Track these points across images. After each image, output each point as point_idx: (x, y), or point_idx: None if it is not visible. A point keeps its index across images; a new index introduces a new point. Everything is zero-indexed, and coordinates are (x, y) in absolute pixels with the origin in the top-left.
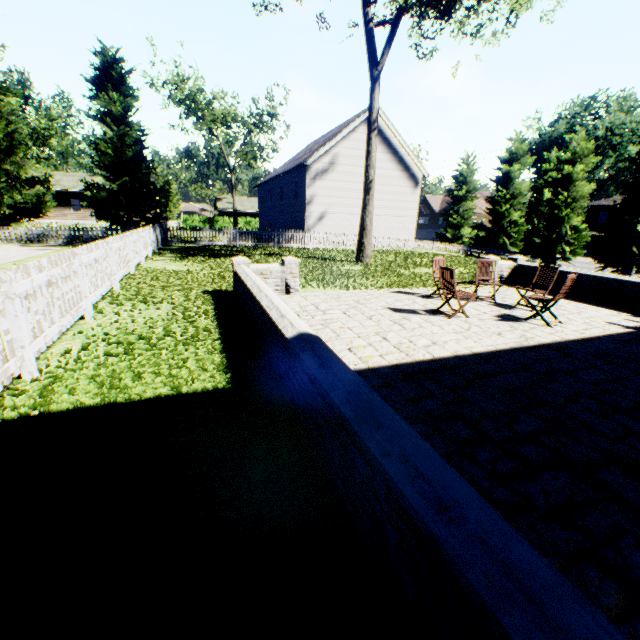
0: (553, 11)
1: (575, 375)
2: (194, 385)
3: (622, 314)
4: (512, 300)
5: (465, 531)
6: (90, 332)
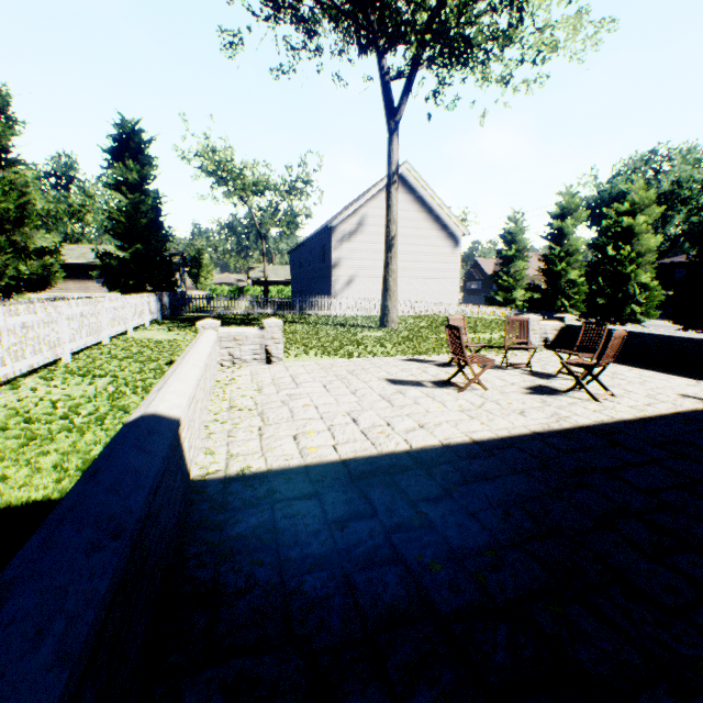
0: (583, 50)
1: (620, 476)
2: (17, 494)
3: (702, 383)
4: (555, 367)
5: None
6: None
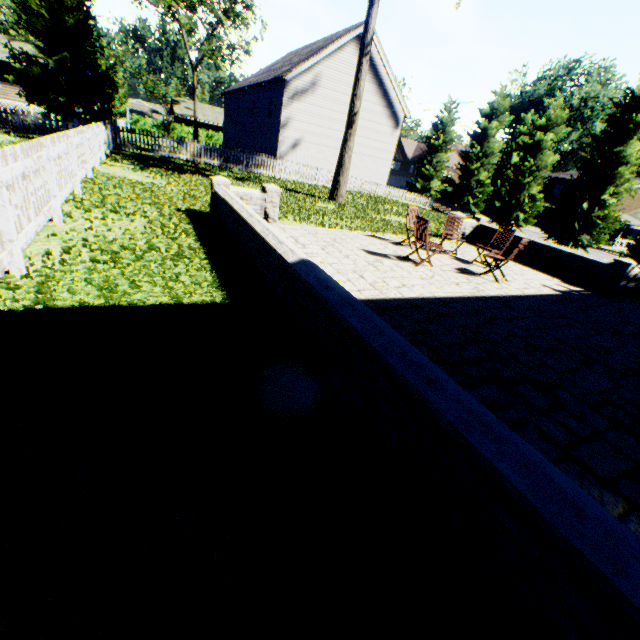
0: None
1: (512, 322)
2: (193, 298)
3: (554, 280)
4: (470, 257)
5: (445, 395)
6: (64, 236)
